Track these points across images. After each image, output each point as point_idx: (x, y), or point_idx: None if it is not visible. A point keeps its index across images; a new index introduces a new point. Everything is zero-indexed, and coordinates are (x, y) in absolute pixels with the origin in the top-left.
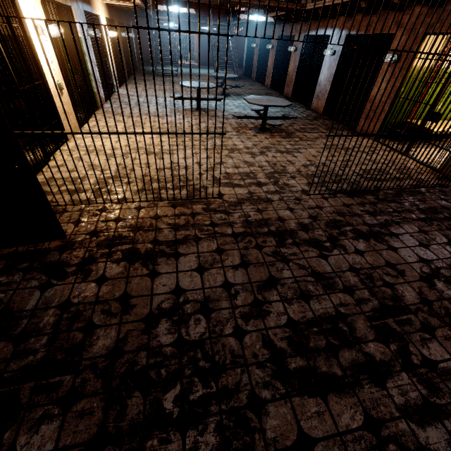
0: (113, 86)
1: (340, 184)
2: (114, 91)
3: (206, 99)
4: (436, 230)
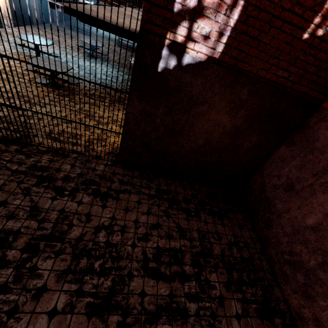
0: (1, 23)
1: (14, 133)
2: (2, 27)
3: (44, 52)
4: (7, 179)
